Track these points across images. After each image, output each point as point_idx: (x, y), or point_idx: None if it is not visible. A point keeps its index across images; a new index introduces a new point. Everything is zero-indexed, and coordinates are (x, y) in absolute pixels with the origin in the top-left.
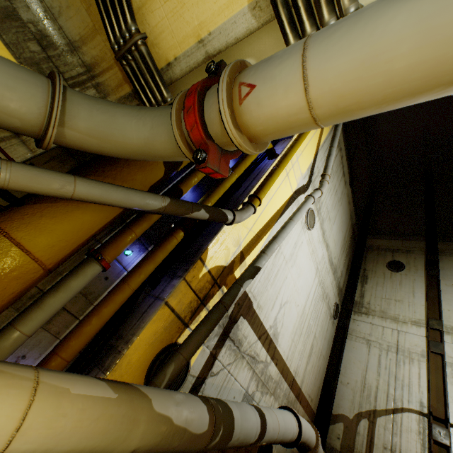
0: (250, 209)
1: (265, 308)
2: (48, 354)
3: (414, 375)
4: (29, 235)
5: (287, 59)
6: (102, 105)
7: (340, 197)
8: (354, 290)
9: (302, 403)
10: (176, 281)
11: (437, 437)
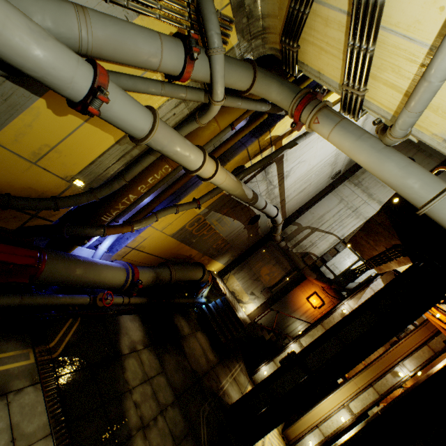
0: None
1: (289, 161)
2: None
3: (351, 224)
4: (221, 121)
5: (329, 125)
6: (266, 81)
7: None
8: (361, 167)
9: (282, 211)
10: (254, 139)
11: (337, 247)
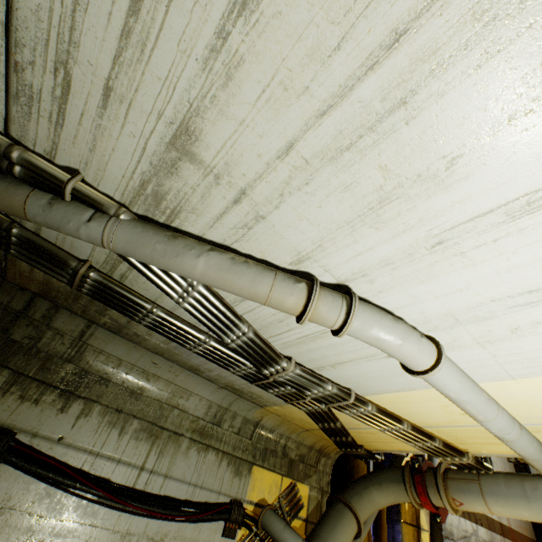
0: None
1: None
2: None
3: None
4: None
5: (476, 500)
6: (365, 497)
7: None
8: None
9: (520, 541)
10: (398, 526)
11: None
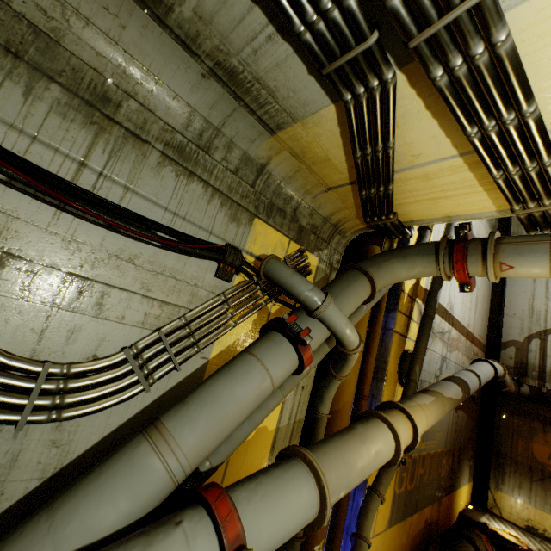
0: (428, 233)
1: (441, 293)
2: (360, 384)
3: None
4: None
5: (537, 261)
6: (384, 269)
7: None
8: (510, 221)
9: (475, 344)
10: (393, 314)
11: None
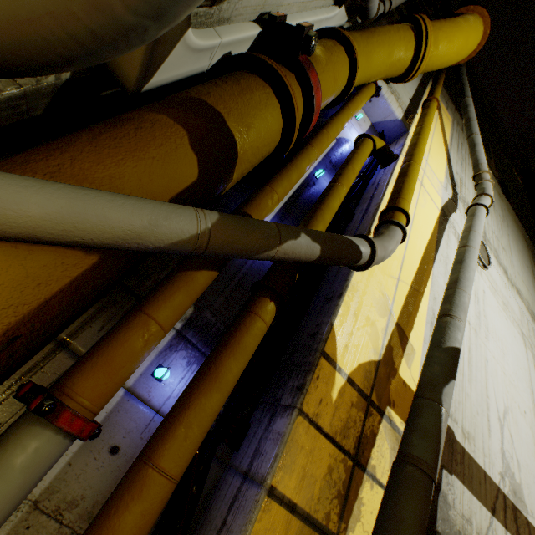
0: (393, 231)
1: (476, 435)
2: None
3: None
4: None
5: None
6: None
7: (502, 214)
8: None
9: None
10: (283, 421)
11: None
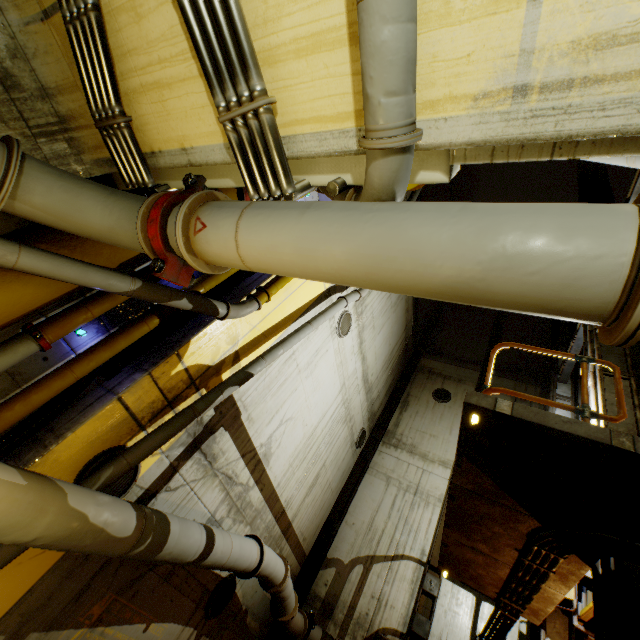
0: (253, 304)
1: (258, 422)
2: None
3: (425, 520)
4: None
5: (230, 217)
6: (65, 183)
7: (396, 302)
8: (390, 417)
9: (290, 541)
10: (139, 375)
11: (427, 586)
